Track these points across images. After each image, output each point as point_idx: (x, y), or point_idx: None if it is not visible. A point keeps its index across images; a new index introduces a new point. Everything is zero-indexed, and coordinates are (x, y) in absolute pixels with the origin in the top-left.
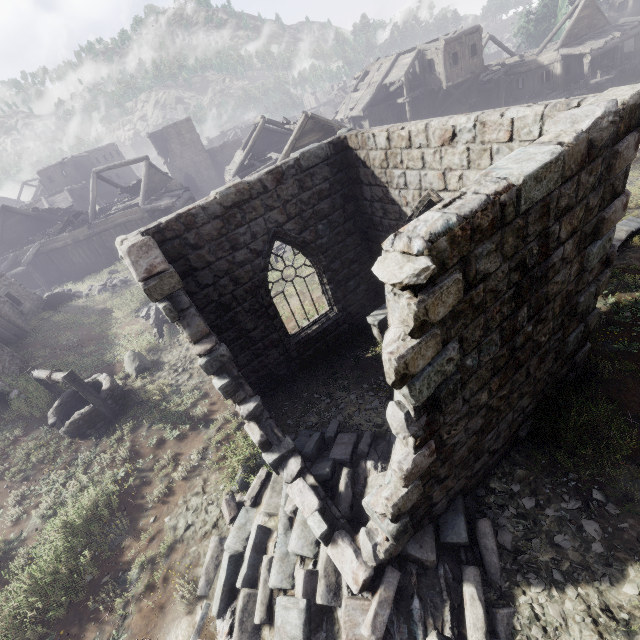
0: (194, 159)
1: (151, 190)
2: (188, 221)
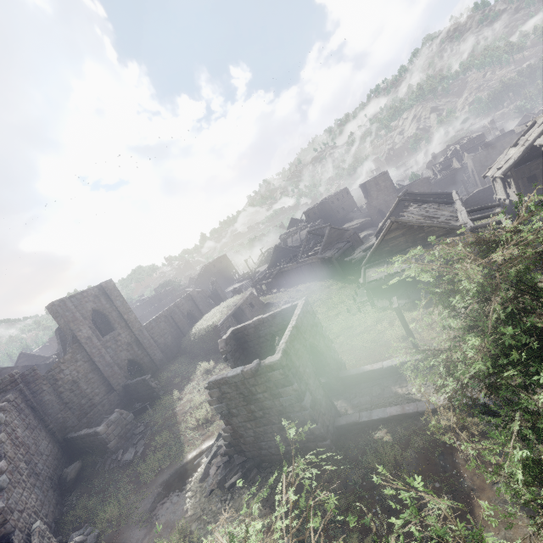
0: (385, 199)
1: (328, 243)
2: (245, 328)
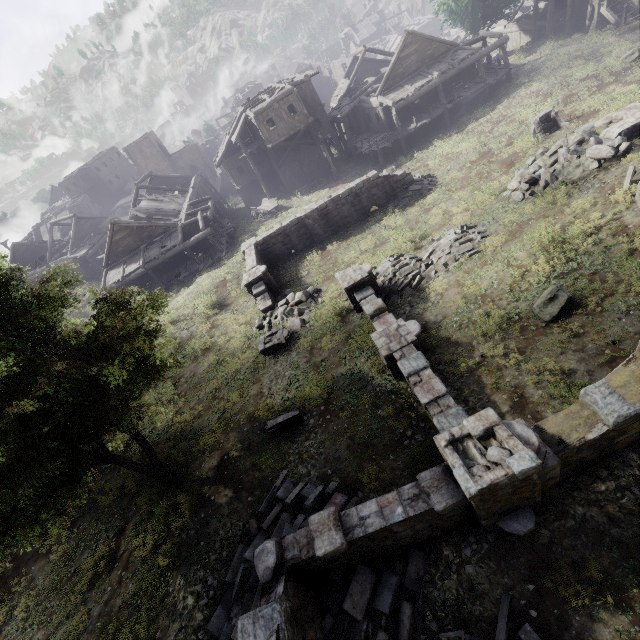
0: (158, 169)
1: (80, 238)
2: None
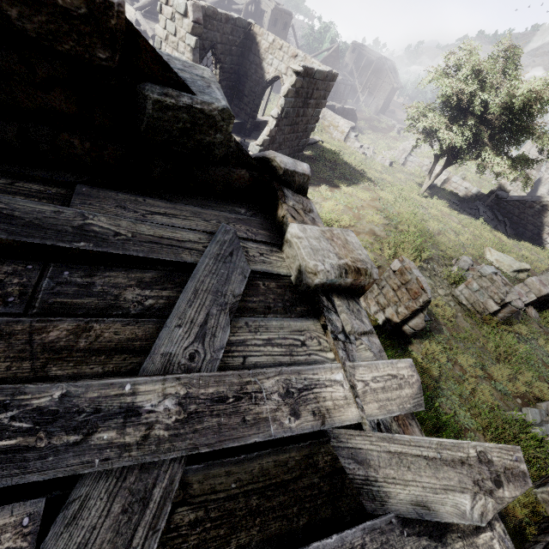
0: None
1: None
2: None
